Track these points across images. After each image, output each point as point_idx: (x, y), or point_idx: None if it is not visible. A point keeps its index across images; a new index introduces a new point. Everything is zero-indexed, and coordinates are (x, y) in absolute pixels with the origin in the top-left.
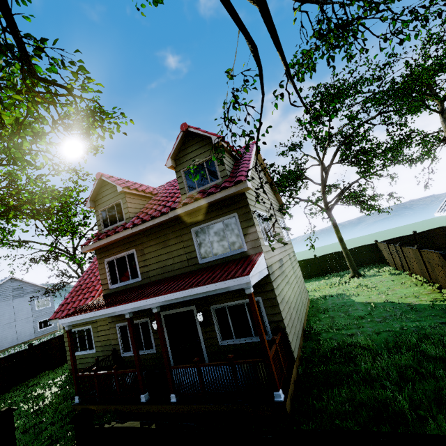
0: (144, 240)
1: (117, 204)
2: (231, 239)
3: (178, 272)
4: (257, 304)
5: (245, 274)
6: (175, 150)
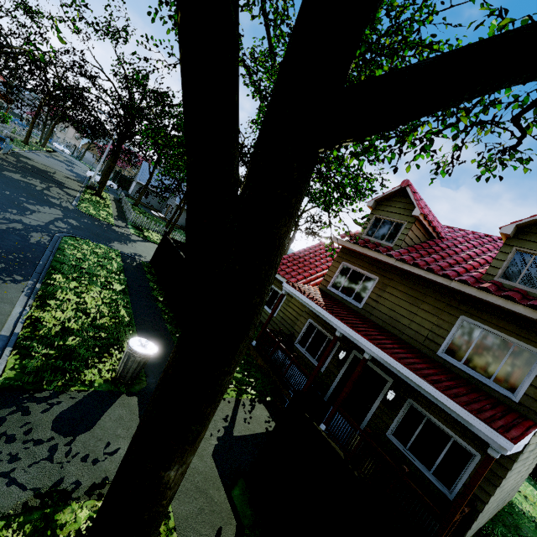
0: (396, 278)
1: (398, 223)
2: (505, 370)
3: (404, 338)
4: (467, 456)
5: (510, 438)
6: (533, 219)
